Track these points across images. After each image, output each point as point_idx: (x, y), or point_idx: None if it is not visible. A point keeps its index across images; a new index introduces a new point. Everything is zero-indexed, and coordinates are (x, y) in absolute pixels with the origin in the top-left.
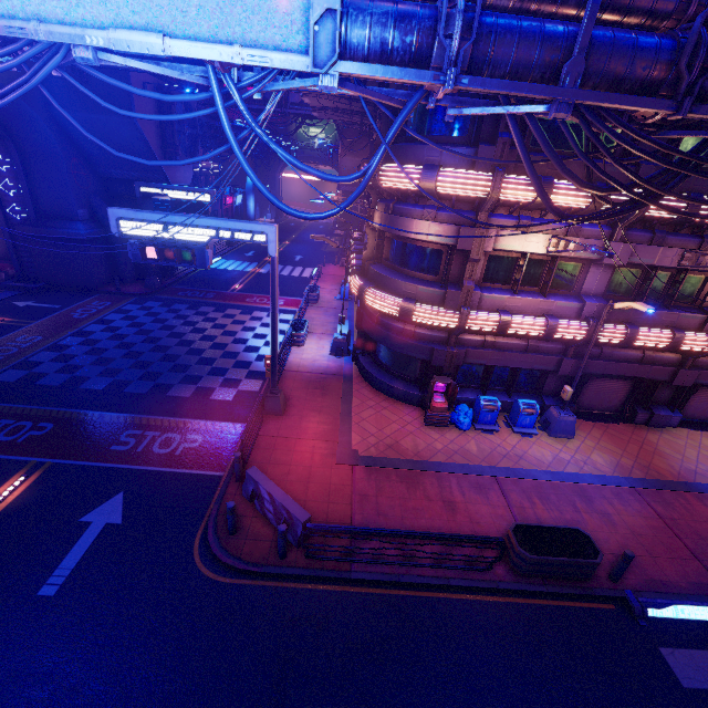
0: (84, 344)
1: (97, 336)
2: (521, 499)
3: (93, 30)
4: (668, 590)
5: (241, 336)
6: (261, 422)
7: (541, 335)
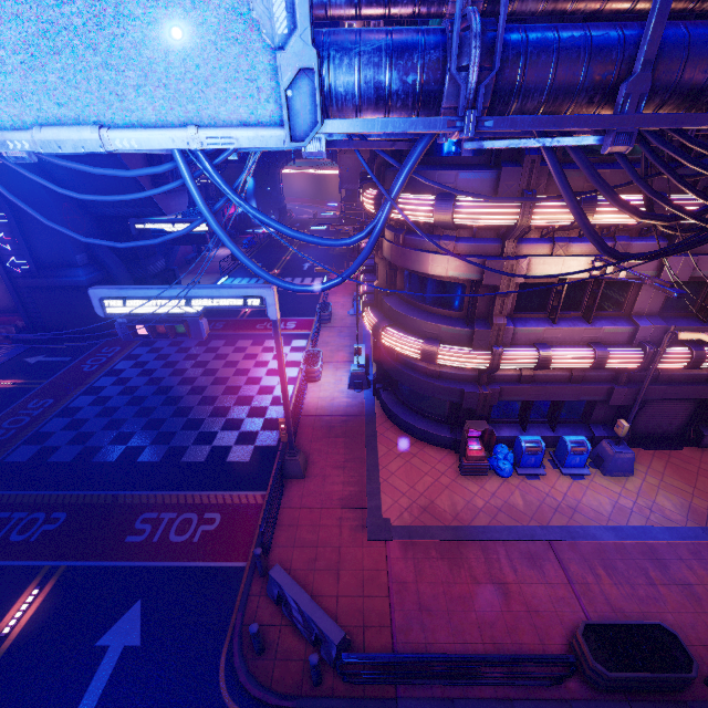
0: (95, 404)
1: (108, 392)
2: (583, 571)
3: (14, 133)
4: None
5: (254, 375)
6: (282, 490)
7: (588, 367)
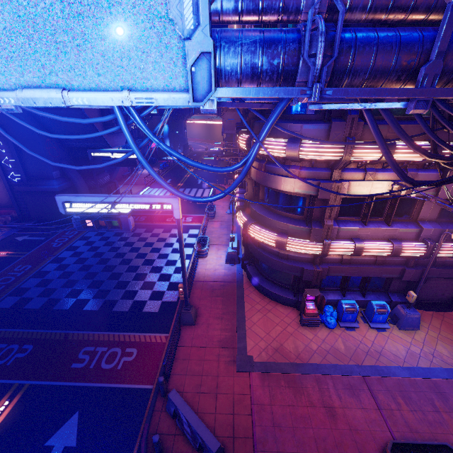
0: (58, 269)
1: (67, 261)
2: (388, 400)
3: (4, 92)
4: None
5: (164, 252)
6: (179, 333)
7: (388, 255)
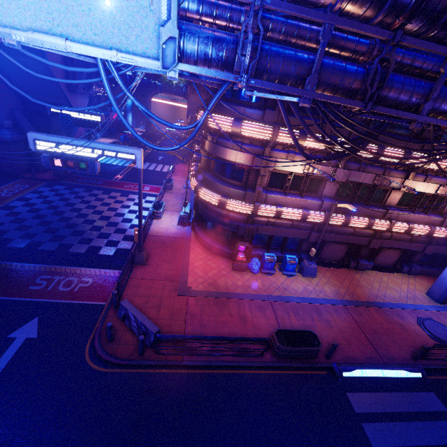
0: (9, 215)
1: (19, 210)
2: (283, 314)
3: (17, 31)
4: (354, 361)
5: (120, 211)
6: (131, 269)
7: (299, 219)
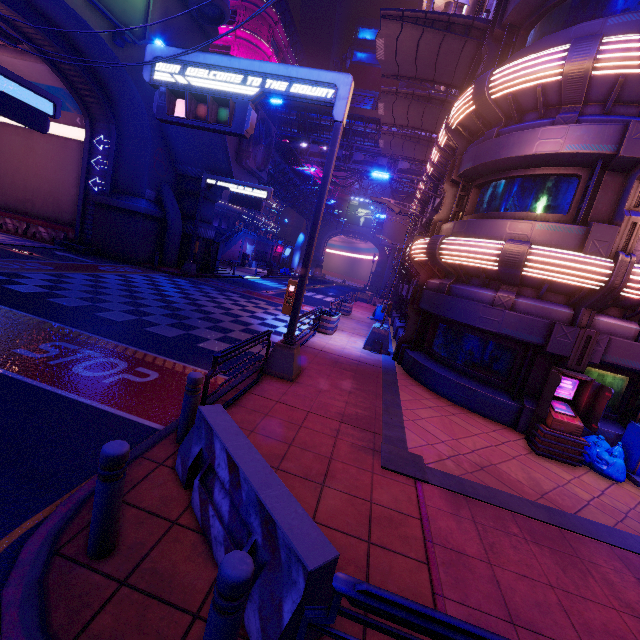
0: (89, 280)
1: (108, 280)
2: None
3: None
4: None
5: (260, 315)
6: (257, 377)
7: None
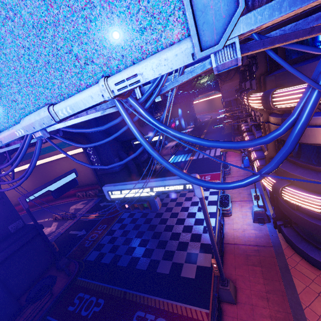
0: (121, 228)
1: (126, 221)
2: None
3: (16, 125)
4: None
5: (191, 211)
6: (220, 313)
7: None
